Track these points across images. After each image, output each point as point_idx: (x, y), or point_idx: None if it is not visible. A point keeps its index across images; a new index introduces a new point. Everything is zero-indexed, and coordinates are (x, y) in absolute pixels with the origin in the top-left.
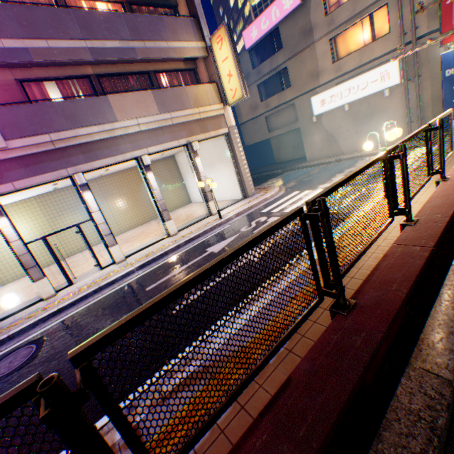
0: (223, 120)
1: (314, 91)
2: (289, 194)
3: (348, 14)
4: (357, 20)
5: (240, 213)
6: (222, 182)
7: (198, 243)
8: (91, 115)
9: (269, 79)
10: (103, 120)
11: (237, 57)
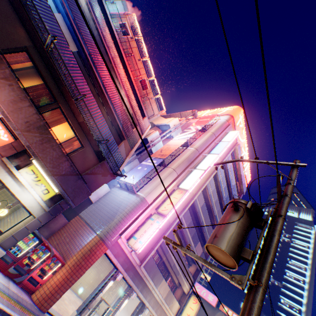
0: None
1: None
2: None
3: None
4: None
5: None
6: None
7: None
8: (157, 278)
9: None
10: (156, 283)
11: (196, 314)
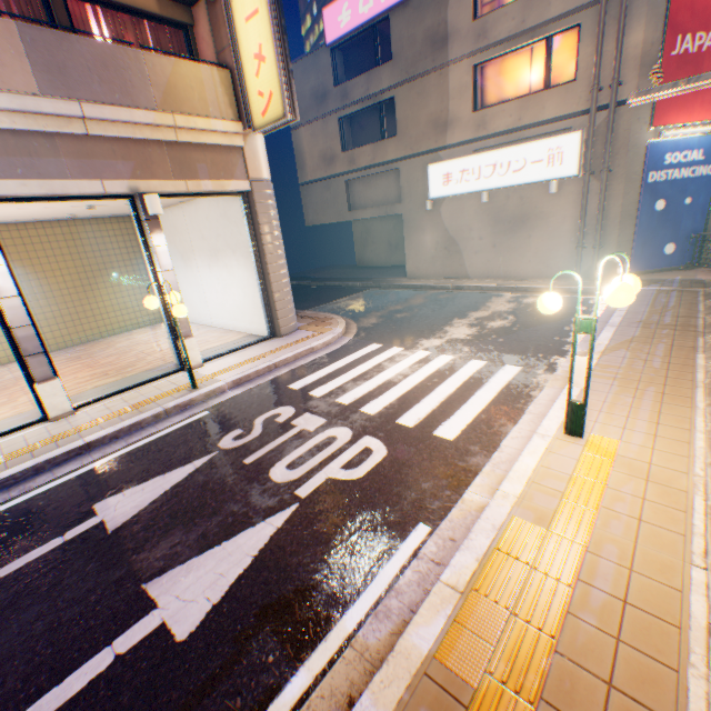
0: (239, 161)
1: (436, 155)
2: (361, 348)
3: (513, 26)
4: (527, 43)
5: (247, 380)
6: (232, 293)
7: (98, 467)
8: None
9: (363, 112)
10: None
11: (280, 16)
